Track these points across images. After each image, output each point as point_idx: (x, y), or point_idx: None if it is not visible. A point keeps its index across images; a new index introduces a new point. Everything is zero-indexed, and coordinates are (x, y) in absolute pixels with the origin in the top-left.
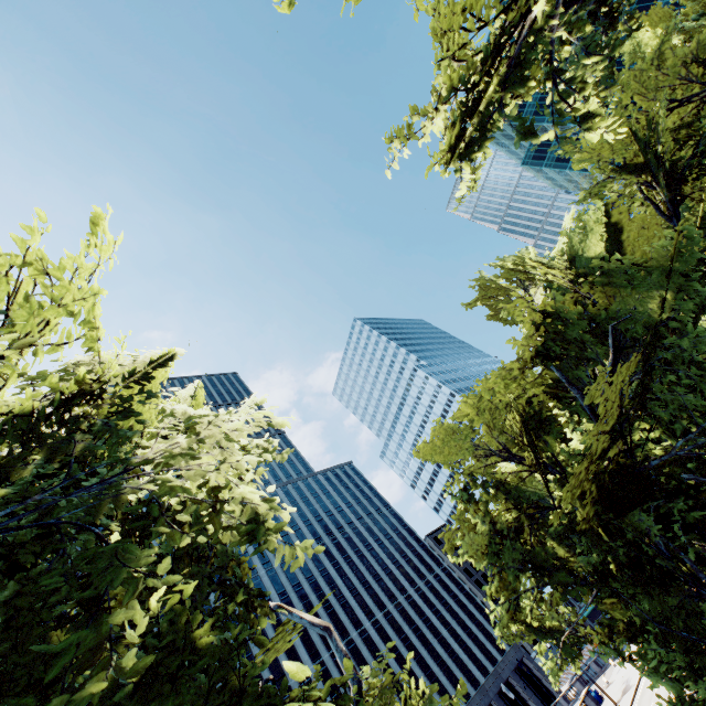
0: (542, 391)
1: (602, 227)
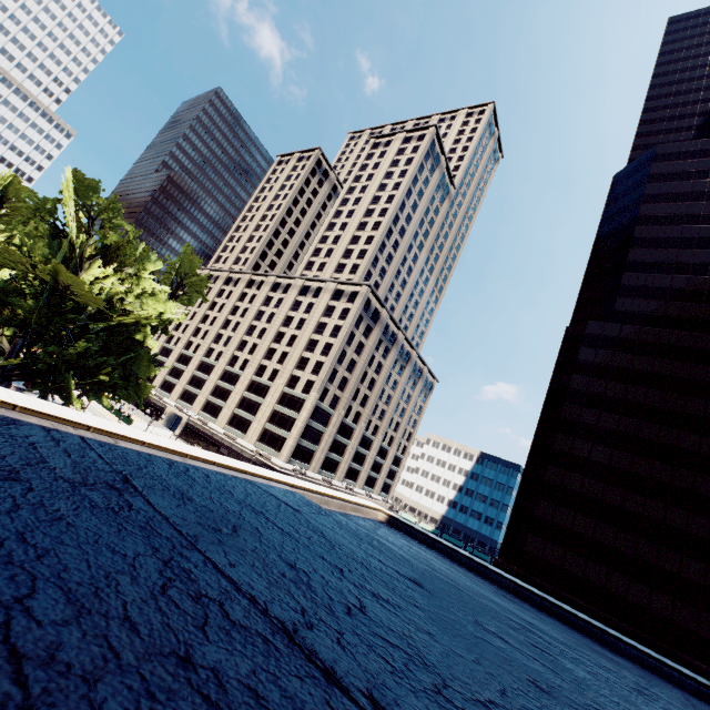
0: None
1: None
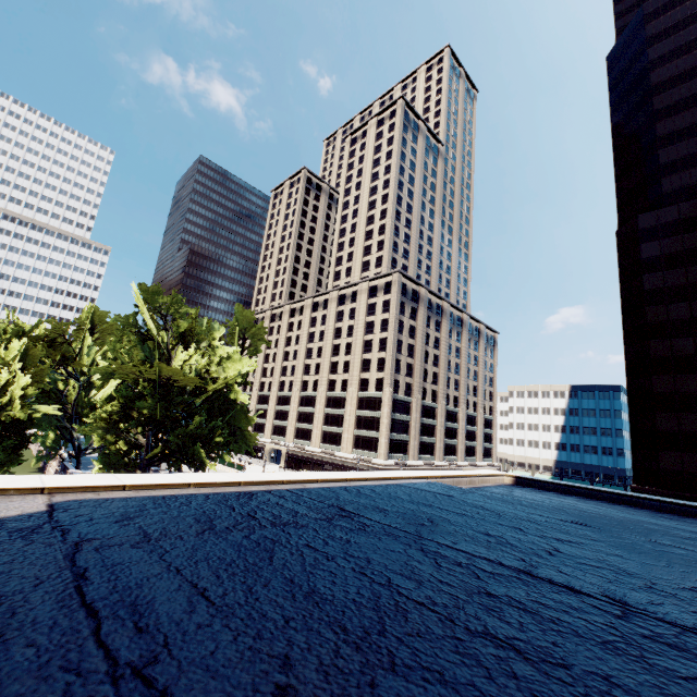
0: None
1: None
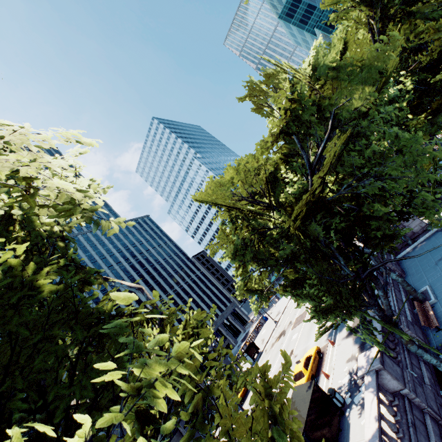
0: (280, 158)
1: (340, 43)
